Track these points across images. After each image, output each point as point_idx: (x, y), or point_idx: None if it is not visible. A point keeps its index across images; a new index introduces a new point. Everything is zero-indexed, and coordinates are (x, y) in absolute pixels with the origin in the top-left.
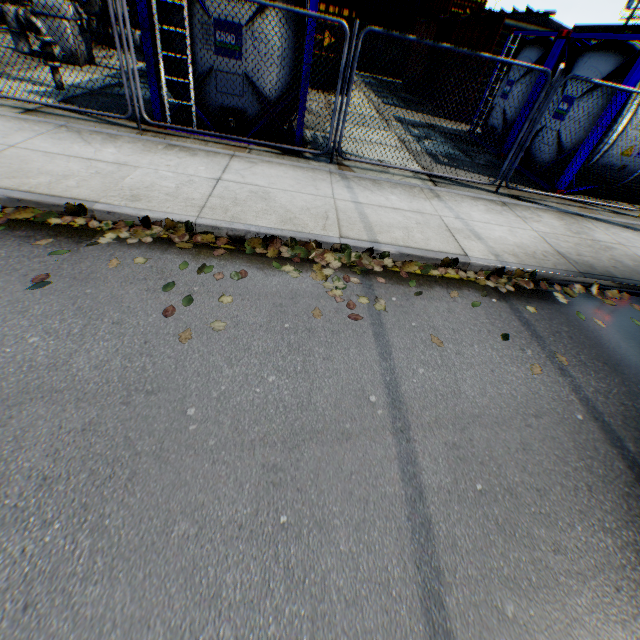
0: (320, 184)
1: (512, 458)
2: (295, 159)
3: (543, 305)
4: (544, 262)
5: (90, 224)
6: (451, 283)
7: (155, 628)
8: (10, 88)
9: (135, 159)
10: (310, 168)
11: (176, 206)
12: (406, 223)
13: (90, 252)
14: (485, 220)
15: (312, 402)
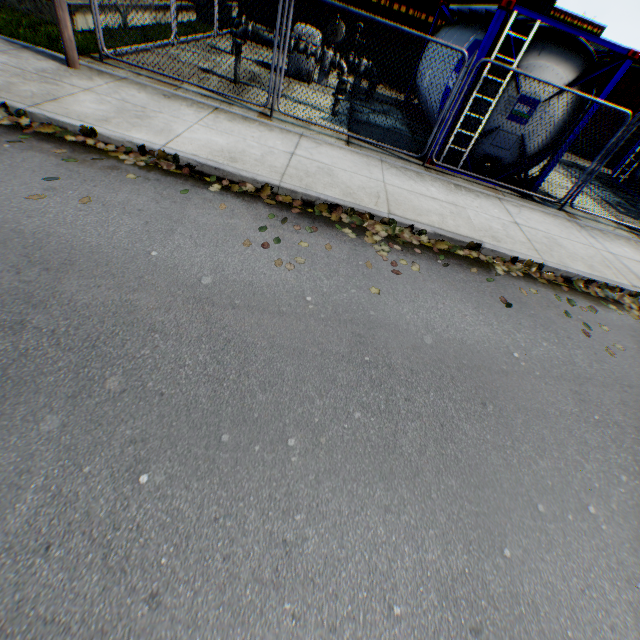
0: (573, 232)
1: None
2: (534, 203)
3: None
4: None
5: (480, 257)
6: None
7: None
8: (307, 114)
9: (454, 199)
10: (551, 214)
11: (522, 248)
12: None
13: (500, 281)
14: None
15: None
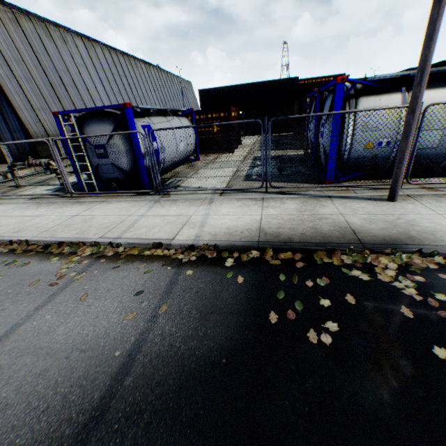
0: (134, 208)
1: (24, 378)
2: (139, 196)
3: (207, 268)
4: (234, 237)
5: None
6: (151, 258)
7: None
8: (41, 190)
9: (48, 212)
10: (141, 200)
11: (33, 232)
12: (158, 223)
13: None
14: (226, 213)
15: None
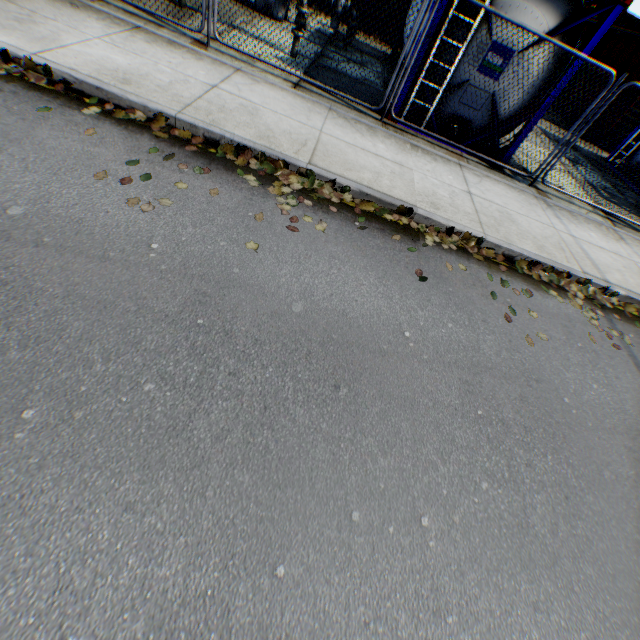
0: (536, 210)
1: None
2: (502, 176)
3: None
4: None
5: (411, 224)
6: None
7: (627, 524)
8: (259, 51)
9: (403, 159)
10: (519, 189)
11: (464, 219)
12: (615, 265)
13: (426, 252)
14: None
15: (625, 409)
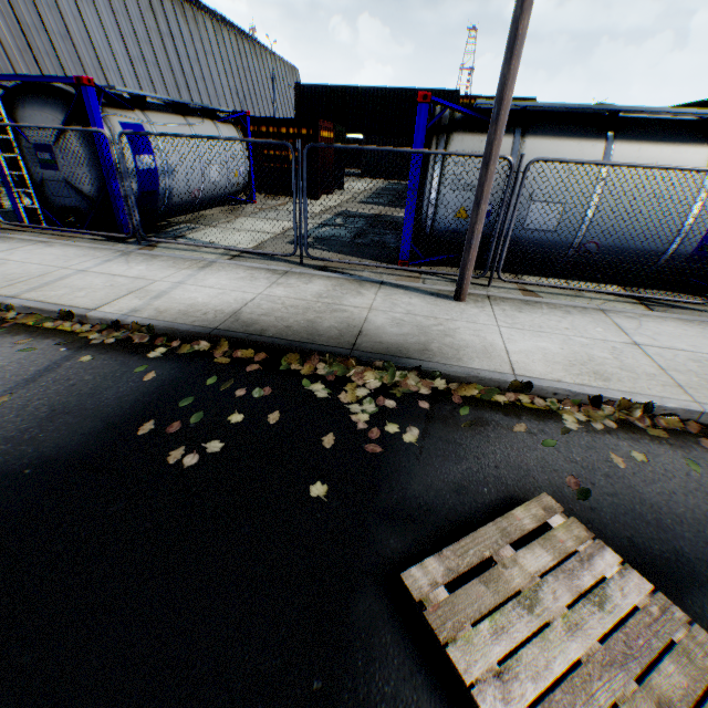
0: (81, 259)
1: None
2: (108, 243)
3: (119, 357)
4: (188, 318)
5: None
6: (50, 333)
7: None
8: None
9: None
10: (105, 248)
11: None
12: (96, 285)
13: None
14: (212, 285)
15: None
